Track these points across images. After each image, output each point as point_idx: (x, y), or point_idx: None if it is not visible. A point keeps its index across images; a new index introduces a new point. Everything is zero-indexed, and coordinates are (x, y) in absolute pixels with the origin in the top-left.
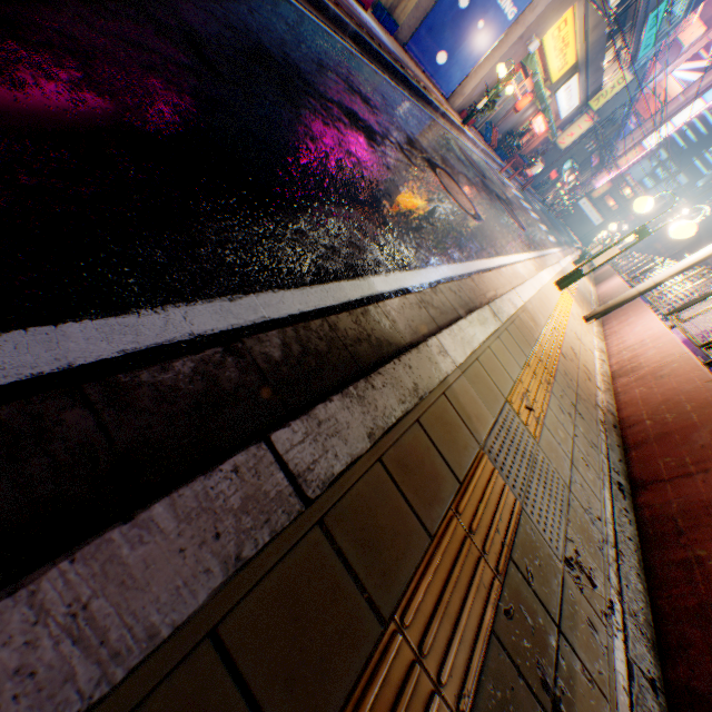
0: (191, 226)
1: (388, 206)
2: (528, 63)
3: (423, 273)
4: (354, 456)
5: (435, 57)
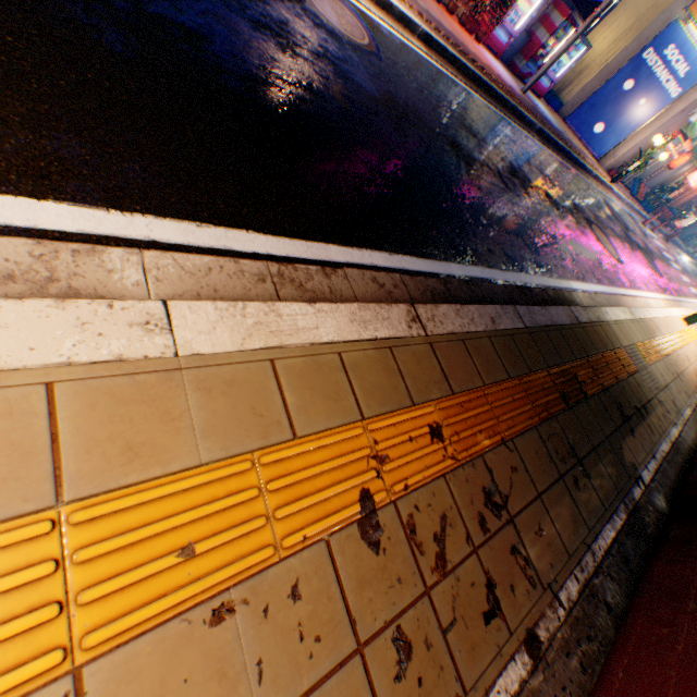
0: (524, 252)
1: (570, 249)
2: (688, 130)
3: (589, 286)
4: (585, 322)
5: (592, 127)
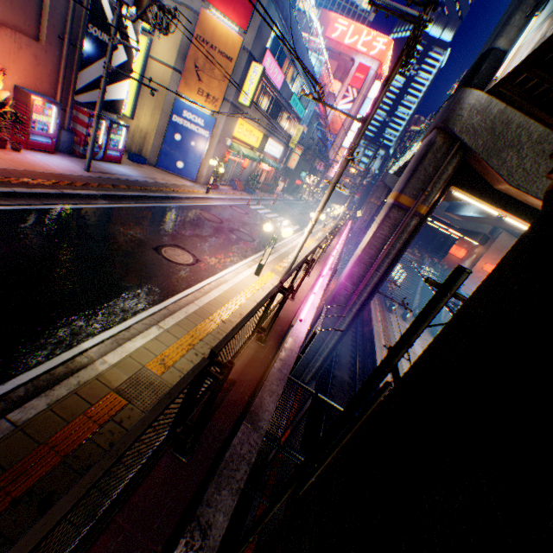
0: None
1: (107, 300)
2: (232, 149)
3: (124, 324)
4: (40, 411)
5: (176, 165)
